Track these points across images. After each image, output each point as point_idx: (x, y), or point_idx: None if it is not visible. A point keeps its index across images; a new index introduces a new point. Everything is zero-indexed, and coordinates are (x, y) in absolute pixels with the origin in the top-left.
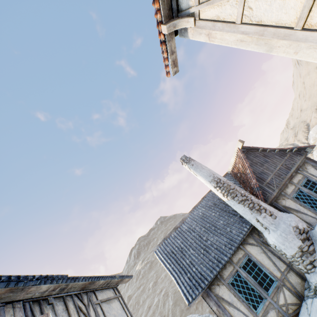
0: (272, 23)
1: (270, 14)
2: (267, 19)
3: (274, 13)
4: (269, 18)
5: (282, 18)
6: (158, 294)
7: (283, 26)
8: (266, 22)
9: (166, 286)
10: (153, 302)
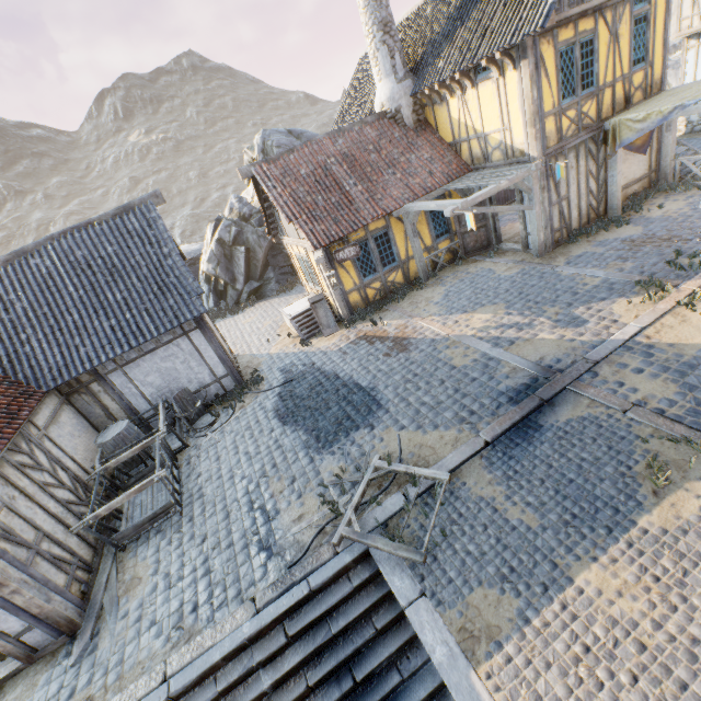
0: (682, 9)
1: (685, 6)
2: (683, 6)
3: (685, 7)
4: (684, 6)
5: (683, 12)
6: (218, 189)
7: (681, 14)
8: (682, 6)
9: (236, 184)
10: (209, 196)
